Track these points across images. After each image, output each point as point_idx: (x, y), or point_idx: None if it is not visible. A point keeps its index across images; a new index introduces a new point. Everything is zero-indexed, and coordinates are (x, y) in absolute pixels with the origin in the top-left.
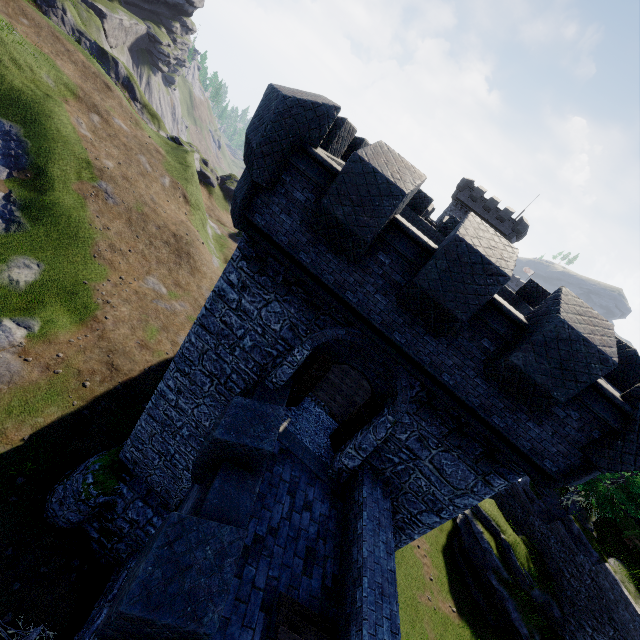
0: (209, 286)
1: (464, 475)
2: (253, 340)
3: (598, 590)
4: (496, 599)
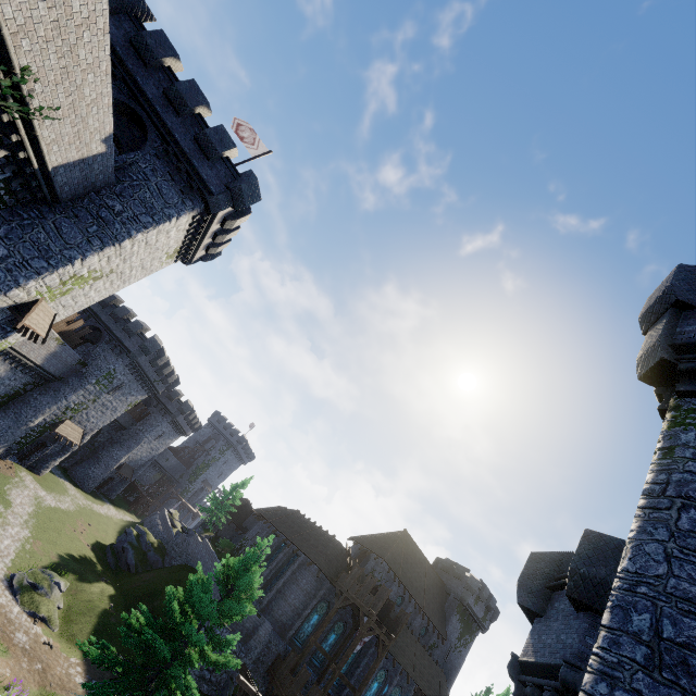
0: None
1: (112, 359)
2: None
3: (188, 545)
4: (123, 559)
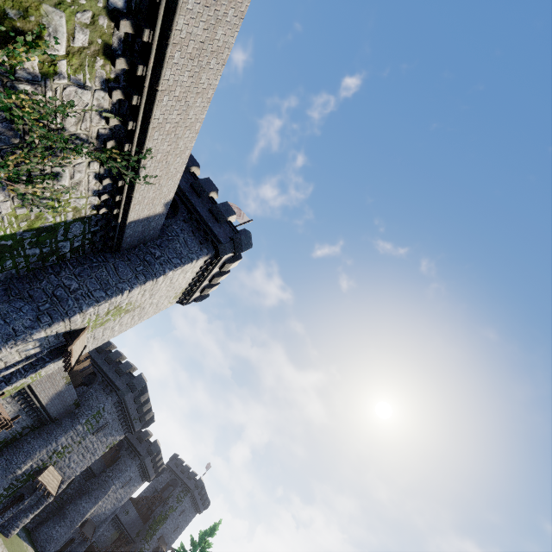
0: None
1: (103, 398)
2: None
3: None
4: None
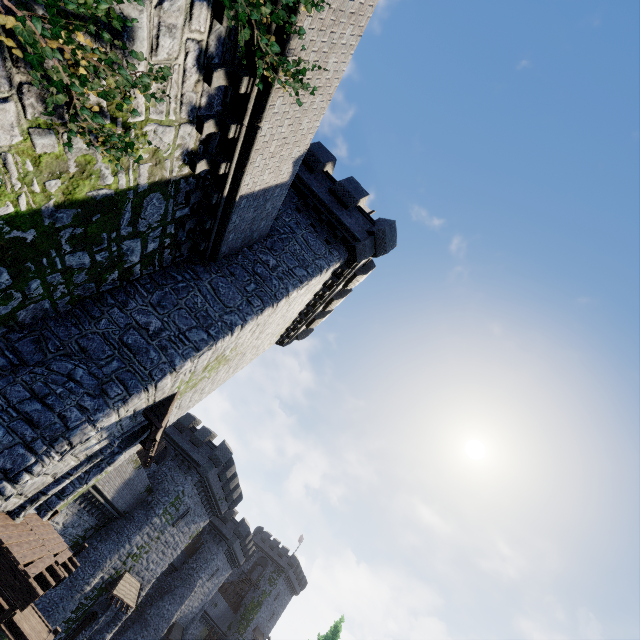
0: None
1: (180, 478)
2: None
3: None
4: None
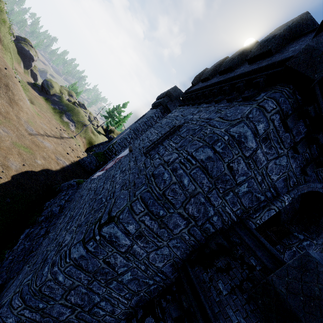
0: (26, 119)
1: None
2: (250, 187)
3: None
4: None
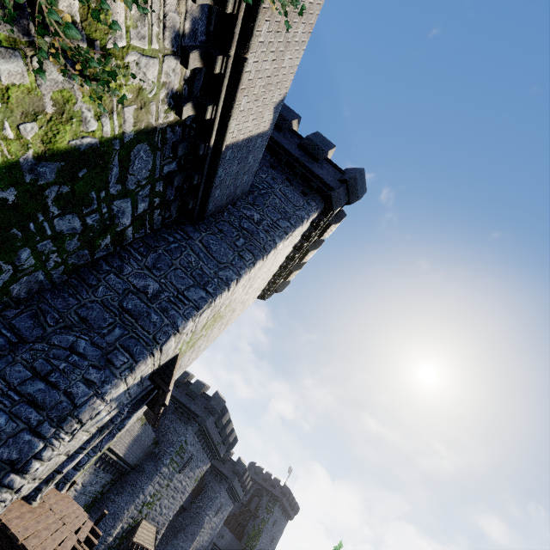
0: None
1: (181, 429)
2: None
3: None
4: None
